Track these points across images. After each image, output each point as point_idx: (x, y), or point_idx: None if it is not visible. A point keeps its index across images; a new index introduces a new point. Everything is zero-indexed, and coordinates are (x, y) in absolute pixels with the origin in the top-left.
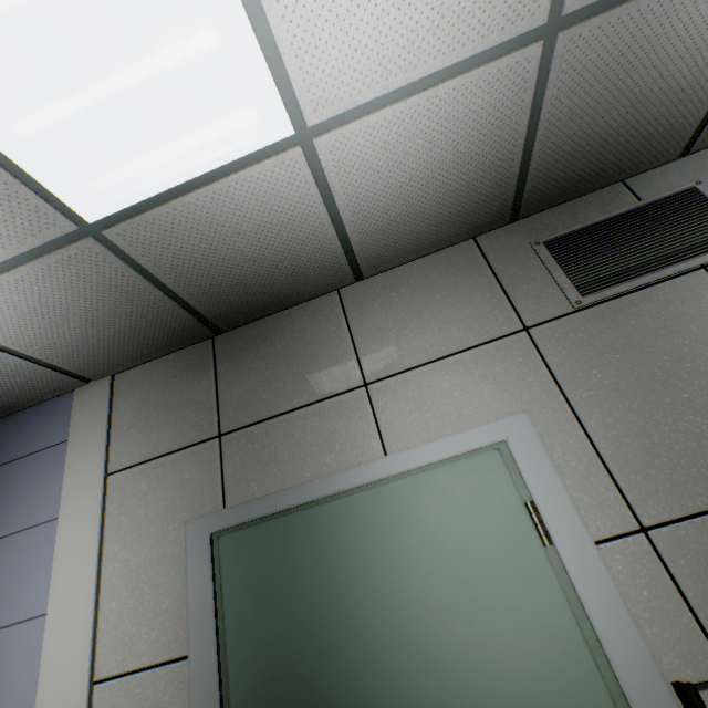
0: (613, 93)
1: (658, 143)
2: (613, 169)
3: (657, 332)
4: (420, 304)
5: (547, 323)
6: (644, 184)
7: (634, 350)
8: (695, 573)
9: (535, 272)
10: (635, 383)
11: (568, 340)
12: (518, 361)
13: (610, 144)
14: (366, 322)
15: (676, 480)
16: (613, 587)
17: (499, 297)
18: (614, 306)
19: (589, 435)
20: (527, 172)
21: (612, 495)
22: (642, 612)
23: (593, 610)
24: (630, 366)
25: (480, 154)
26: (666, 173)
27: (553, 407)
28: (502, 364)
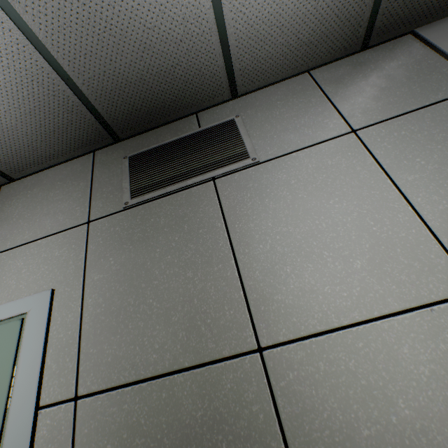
0: (111, 39)
1: (201, 84)
2: (176, 104)
3: (163, 229)
4: (40, 200)
5: (103, 218)
6: (208, 116)
7: (143, 242)
8: (90, 443)
9: (116, 179)
10: (131, 269)
11: (108, 232)
12: (72, 247)
13: (152, 82)
14: (3, 212)
15: (117, 355)
16: None
17: (86, 196)
18: (148, 207)
19: (83, 311)
20: (91, 101)
21: (72, 364)
22: None
23: None
24: (134, 256)
25: (23, 84)
26: (224, 108)
27: (73, 286)
28: (61, 249)
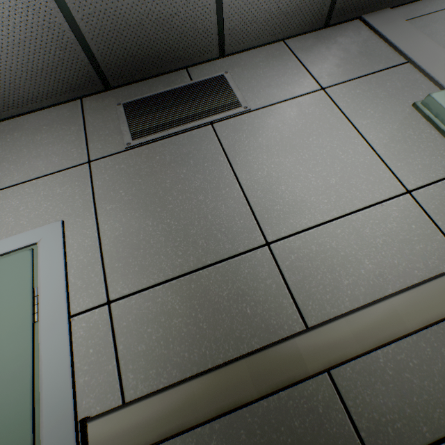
0: None
1: (194, 38)
2: (170, 55)
3: (170, 164)
4: (24, 144)
5: (105, 158)
6: (198, 71)
7: (152, 176)
8: (130, 331)
9: (112, 123)
10: (144, 198)
11: (114, 169)
12: (75, 184)
13: (150, 29)
14: None
15: (144, 265)
16: (67, 349)
17: (81, 139)
18: (151, 147)
19: (100, 236)
20: (87, 40)
21: (98, 278)
22: (84, 365)
23: (46, 369)
24: (145, 187)
25: (17, 9)
26: (213, 65)
27: (85, 217)
28: (63, 187)
